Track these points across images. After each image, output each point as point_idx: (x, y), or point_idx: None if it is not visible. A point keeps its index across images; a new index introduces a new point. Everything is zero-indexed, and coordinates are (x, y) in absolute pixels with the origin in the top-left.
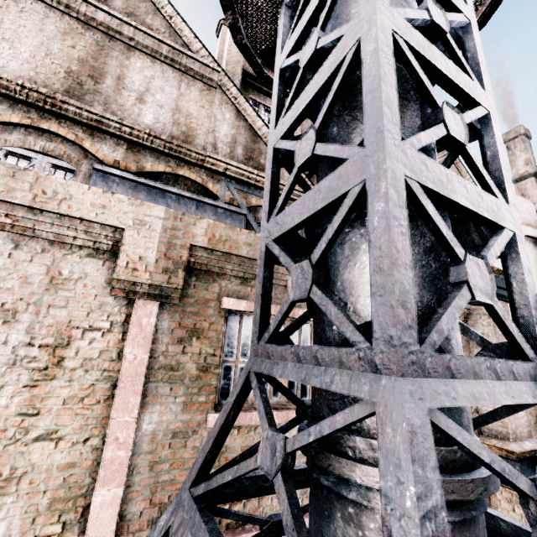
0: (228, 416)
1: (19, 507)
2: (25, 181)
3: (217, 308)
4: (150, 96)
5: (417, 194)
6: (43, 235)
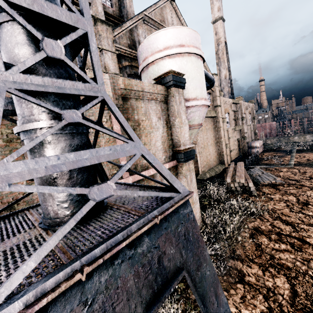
0: None
1: None
2: None
3: None
4: None
5: None
6: None
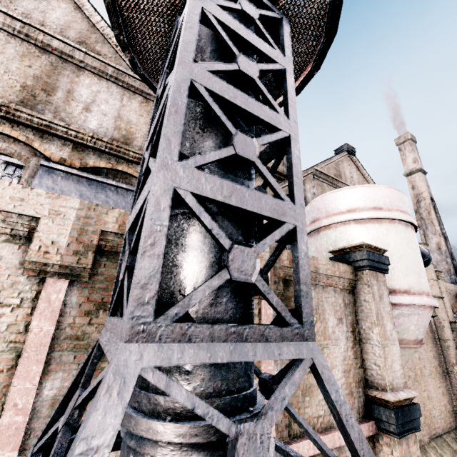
0: (76, 380)
1: None
2: None
3: None
4: (96, 106)
5: (187, 200)
6: None
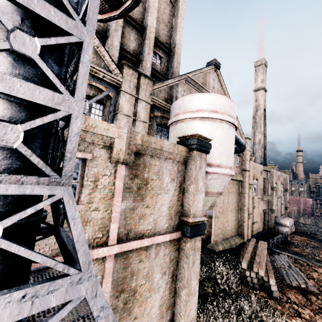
0: None
1: None
2: None
3: None
4: None
5: None
6: None
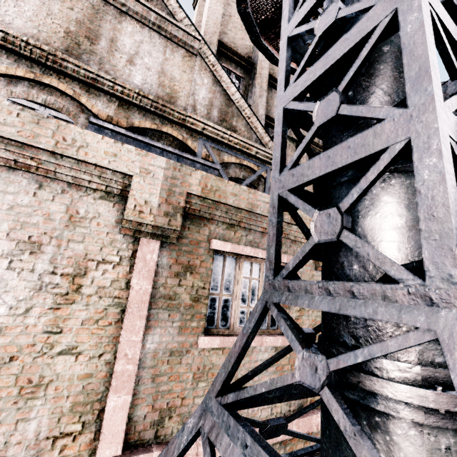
0: (248, 339)
1: (47, 408)
2: (48, 128)
3: (207, 248)
4: (139, 58)
5: (456, 152)
6: (63, 178)
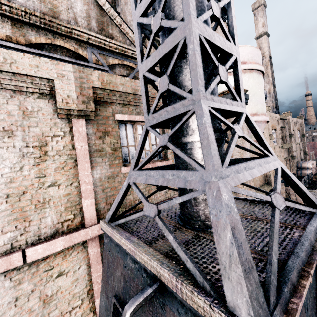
0: (141, 145)
1: (53, 211)
2: None
3: (114, 120)
4: None
5: (203, 41)
6: (8, 87)
